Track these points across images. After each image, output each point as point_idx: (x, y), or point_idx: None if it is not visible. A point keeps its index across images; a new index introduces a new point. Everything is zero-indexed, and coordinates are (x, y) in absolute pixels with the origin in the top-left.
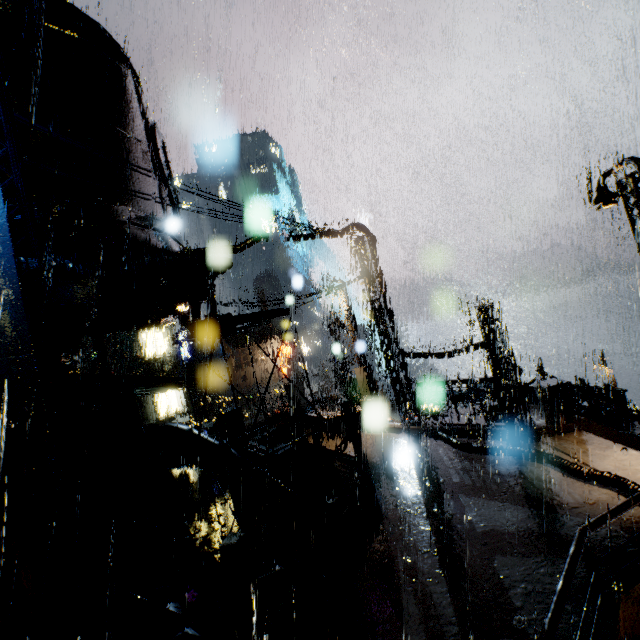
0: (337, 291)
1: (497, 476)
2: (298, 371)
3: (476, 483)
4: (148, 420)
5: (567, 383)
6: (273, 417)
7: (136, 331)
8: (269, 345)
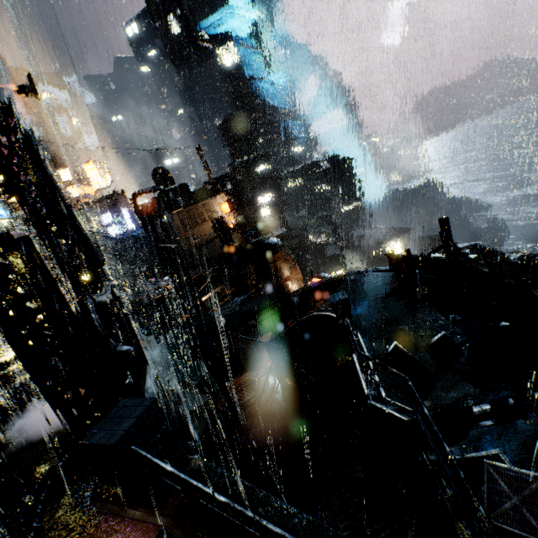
0: (8, 192)
1: None
2: (260, 218)
3: None
4: None
5: (108, 447)
6: None
7: None
8: (214, 201)
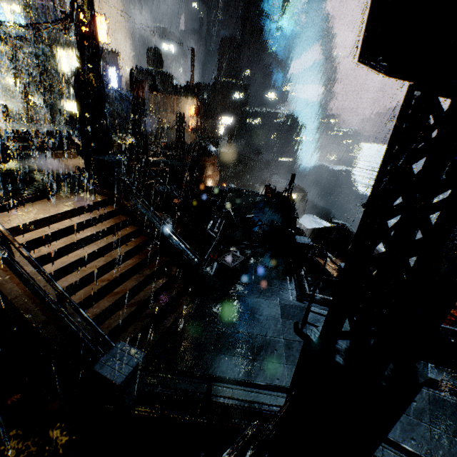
0: (67, 31)
1: (16, 191)
2: (215, 132)
3: (4, 189)
4: (57, 116)
5: (105, 160)
6: (61, 131)
7: (49, 44)
8: (187, 100)
